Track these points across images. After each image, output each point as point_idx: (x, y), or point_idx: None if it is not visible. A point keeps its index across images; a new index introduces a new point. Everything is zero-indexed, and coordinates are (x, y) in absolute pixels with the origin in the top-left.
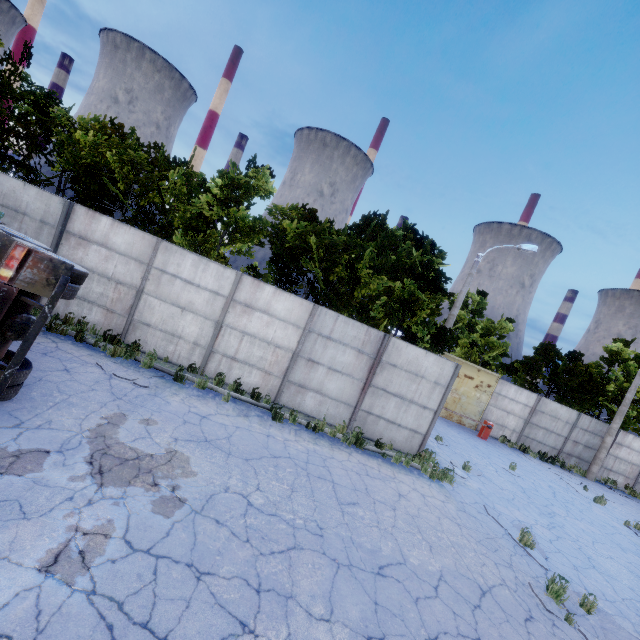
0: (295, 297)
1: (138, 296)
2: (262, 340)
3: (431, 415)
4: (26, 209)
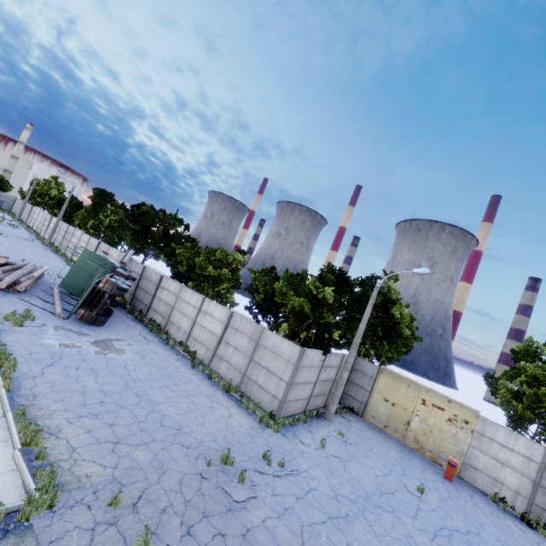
0: (223, 307)
1: (172, 310)
2: (208, 330)
3: (285, 385)
4: (152, 279)
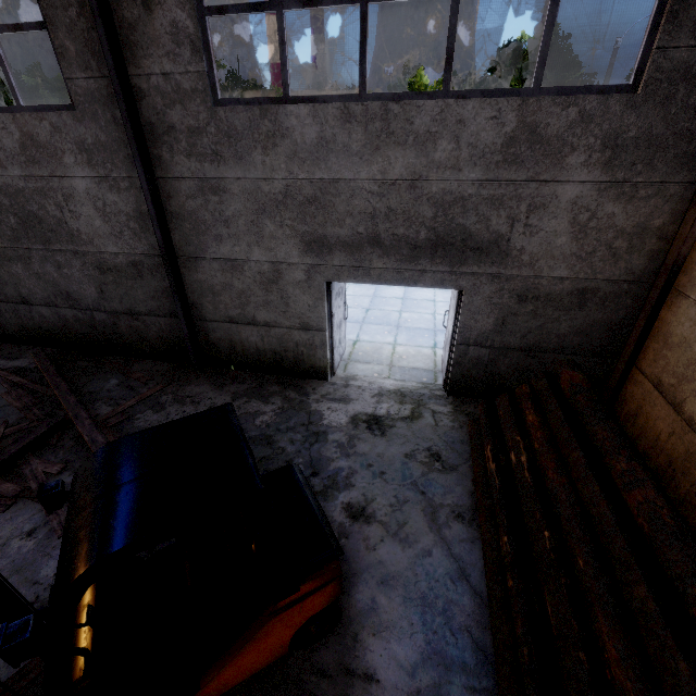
0: None
1: None
2: None
3: None
4: None
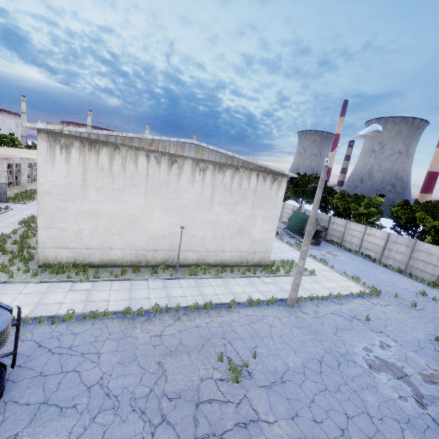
0: (382, 231)
1: (343, 234)
2: (373, 243)
3: None
4: (323, 219)
